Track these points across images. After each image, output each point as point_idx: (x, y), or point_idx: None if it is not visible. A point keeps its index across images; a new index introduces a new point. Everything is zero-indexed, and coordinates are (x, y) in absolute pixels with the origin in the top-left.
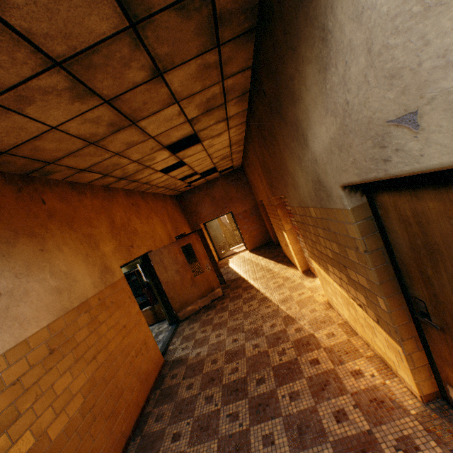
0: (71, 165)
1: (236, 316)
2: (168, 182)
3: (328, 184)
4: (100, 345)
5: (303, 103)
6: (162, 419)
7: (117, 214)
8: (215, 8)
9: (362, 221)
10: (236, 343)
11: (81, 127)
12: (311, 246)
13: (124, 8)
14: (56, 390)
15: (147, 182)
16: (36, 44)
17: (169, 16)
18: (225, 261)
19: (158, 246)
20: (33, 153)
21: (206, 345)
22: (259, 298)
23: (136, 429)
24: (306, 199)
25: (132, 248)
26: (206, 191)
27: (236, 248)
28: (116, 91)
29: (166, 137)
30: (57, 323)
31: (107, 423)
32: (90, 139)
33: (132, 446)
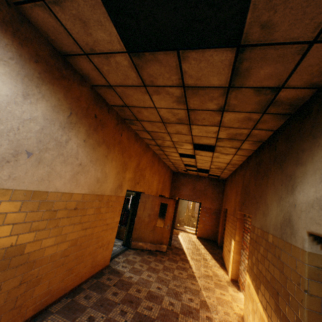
0: (144, 126)
1: (167, 272)
2: (177, 161)
3: (297, 225)
4: (92, 224)
5: (304, 167)
6: (89, 299)
7: (143, 161)
8: (275, 97)
9: (314, 266)
10: (159, 291)
11: (166, 113)
12: (253, 262)
13: (231, 80)
14: (63, 230)
15: (167, 155)
16: (183, 76)
17: (249, 91)
18: (176, 231)
19: (148, 193)
20: (136, 112)
21: (138, 275)
22: (189, 273)
23: (71, 293)
24: (270, 226)
25: (137, 184)
26: (193, 180)
27: (188, 228)
28: (196, 107)
29: (198, 139)
30: (87, 196)
31: (65, 272)
32: (164, 120)
33: (64, 300)
